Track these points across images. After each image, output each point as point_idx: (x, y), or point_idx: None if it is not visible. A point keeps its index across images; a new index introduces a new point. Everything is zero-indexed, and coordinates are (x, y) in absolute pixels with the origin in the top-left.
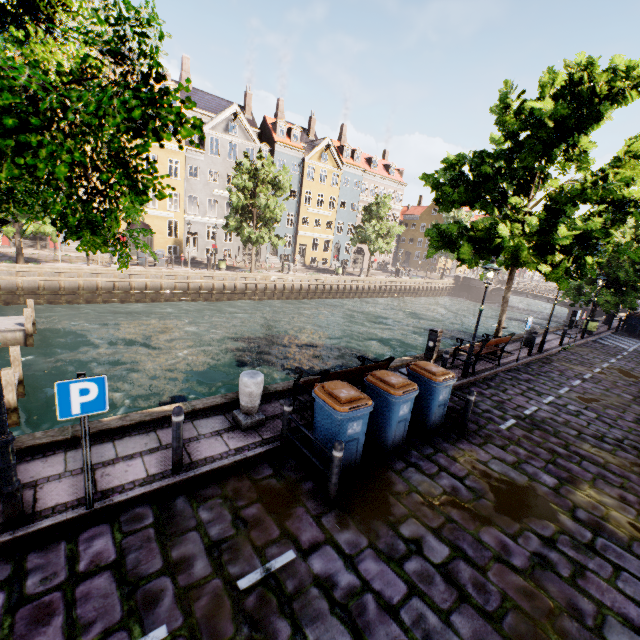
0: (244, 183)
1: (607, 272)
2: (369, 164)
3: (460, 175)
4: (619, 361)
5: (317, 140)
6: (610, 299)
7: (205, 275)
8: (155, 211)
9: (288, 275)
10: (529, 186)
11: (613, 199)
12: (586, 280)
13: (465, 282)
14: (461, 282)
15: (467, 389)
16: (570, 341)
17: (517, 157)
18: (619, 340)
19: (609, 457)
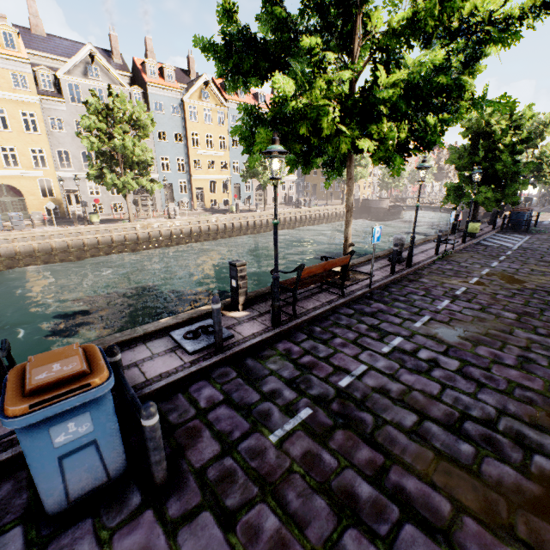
0: (94, 124)
1: (485, 167)
2: (256, 100)
3: (248, 32)
4: (502, 263)
5: (196, 79)
6: (490, 196)
7: (70, 232)
8: (18, 171)
9: (173, 220)
10: (352, 39)
11: (460, 21)
12: (465, 179)
13: (364, 204)
14: (361, 205)
15: (269, 348)
16: (449, 248)
17: (332, 0)
18: (504, 238)
19: (466, 488)
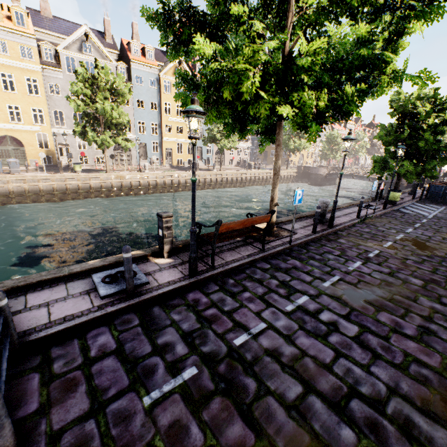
0: (81, 90)
1: (409, 144)
2: None
3: (191, 5)
4: (416, 230)
5: None
6: (411, 169)
7: (56, 177)
8: (21, 126)
9: (142, 173)
10: (286, 16)
11: None
12: (390, 154)
13: (305, 170)
14: (302, 171)
15: (179, 297)
16: (371, 212)
17: None
18: (421, 208)
19: None
